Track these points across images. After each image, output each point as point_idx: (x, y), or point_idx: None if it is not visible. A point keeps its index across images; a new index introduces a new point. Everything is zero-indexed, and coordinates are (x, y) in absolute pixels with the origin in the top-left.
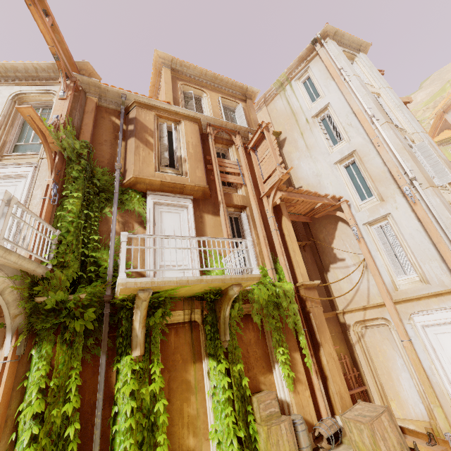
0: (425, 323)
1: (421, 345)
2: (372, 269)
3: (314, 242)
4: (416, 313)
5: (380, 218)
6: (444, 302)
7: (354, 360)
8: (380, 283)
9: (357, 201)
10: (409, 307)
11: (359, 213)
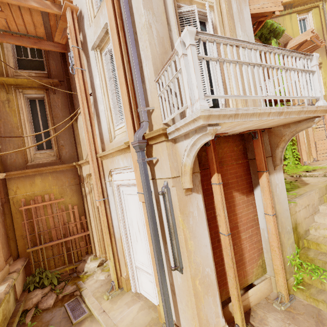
0: (118, 183)
1: (114, 204)
2: (82, 115)
3: (68, 81)
4: (113, 171)
5: (102, 34)
6: (127, 160)
7: (84, 209)
8: (86, 134)
9: (94, 9)
10: (108, 164)
11: (89, 29)
